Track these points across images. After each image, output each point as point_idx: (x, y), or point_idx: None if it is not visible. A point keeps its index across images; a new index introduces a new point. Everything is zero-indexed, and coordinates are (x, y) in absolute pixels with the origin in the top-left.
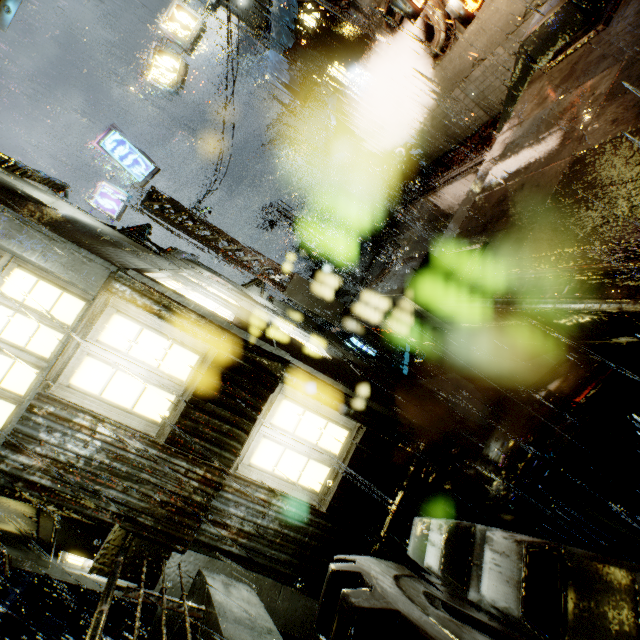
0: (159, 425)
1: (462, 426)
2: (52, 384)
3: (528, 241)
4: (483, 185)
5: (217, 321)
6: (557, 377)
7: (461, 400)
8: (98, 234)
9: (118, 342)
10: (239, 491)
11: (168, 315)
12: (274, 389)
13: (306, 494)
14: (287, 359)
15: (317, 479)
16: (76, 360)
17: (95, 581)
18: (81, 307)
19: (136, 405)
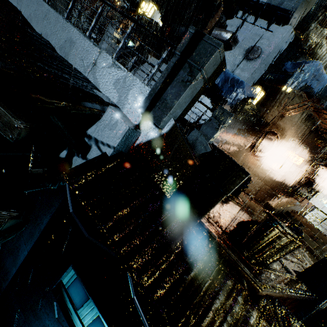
0: None
1: None
2: None
3: None
4: None
5: None
6: None
7: None
8: None
9: None
10: None
11: None
12: None
13: None
14: None
15: None
16: None
17: None
18: None
19: None
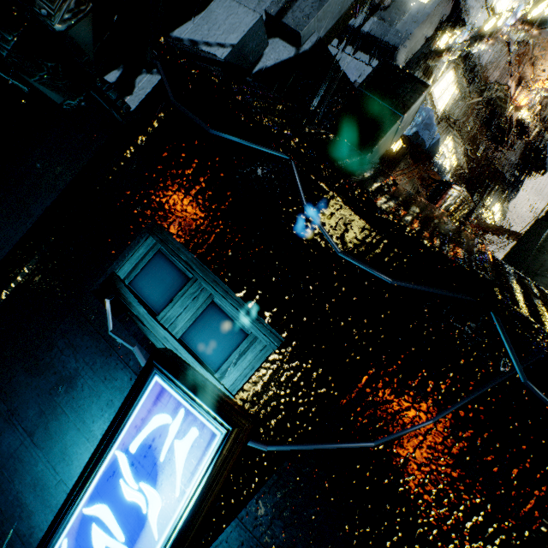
0: None
1: None
2: None
3: None
4: None
5: None
6: None
7: None
8: None
9: None
10: None
11: None
12: None
13: None
14: None
15: None
16: None
17: None
18: None
19: None
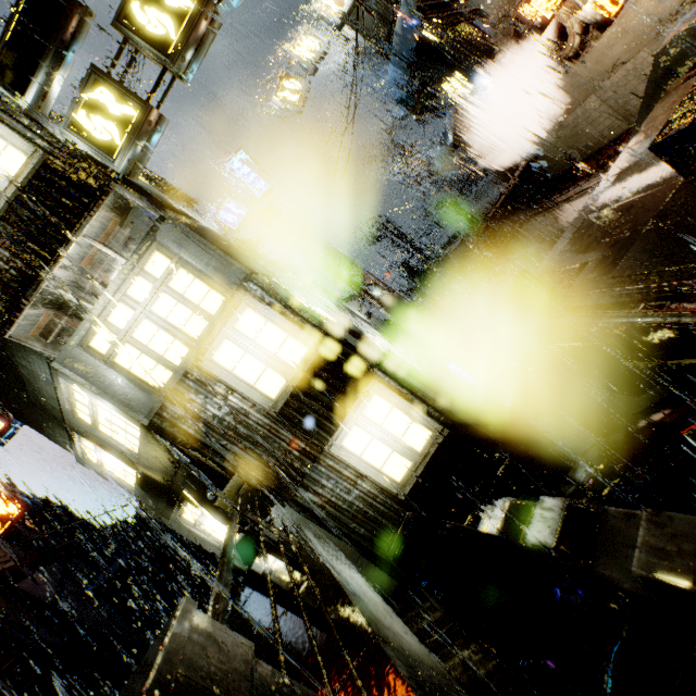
0: (273, 401)
1: (562, 463)
2: (201, 358)
3: (622, 261)
4: (595, 205)
5: (324, 321)
6: (662, 407)
7: (573, 447)
8: (230, 244)
9: (248, 330)
10: (331, 467)
11: (287, 312)
12: (368, 384)
13: (388, 481)
14: (381, 359)
15: (399, 470)
16: (218, 341)
17: (202, 540)
18: (222, 302)
19: (257, 382)
